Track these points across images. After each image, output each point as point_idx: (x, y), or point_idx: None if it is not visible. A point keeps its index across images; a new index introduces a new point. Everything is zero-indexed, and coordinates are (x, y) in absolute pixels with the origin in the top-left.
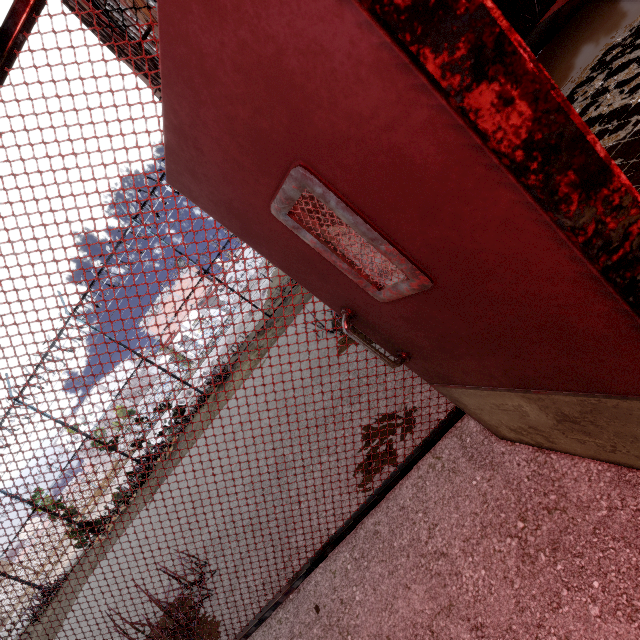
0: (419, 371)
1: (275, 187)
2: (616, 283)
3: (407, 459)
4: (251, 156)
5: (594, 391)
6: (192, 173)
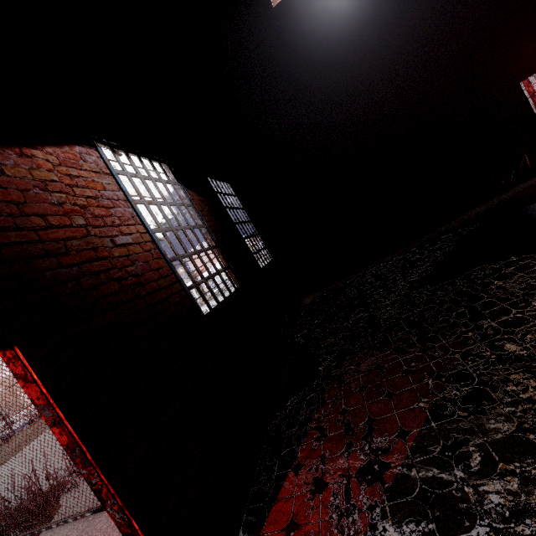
0: None
1: None
2: (95, 495)
3: None
4: None
5: None
6: None
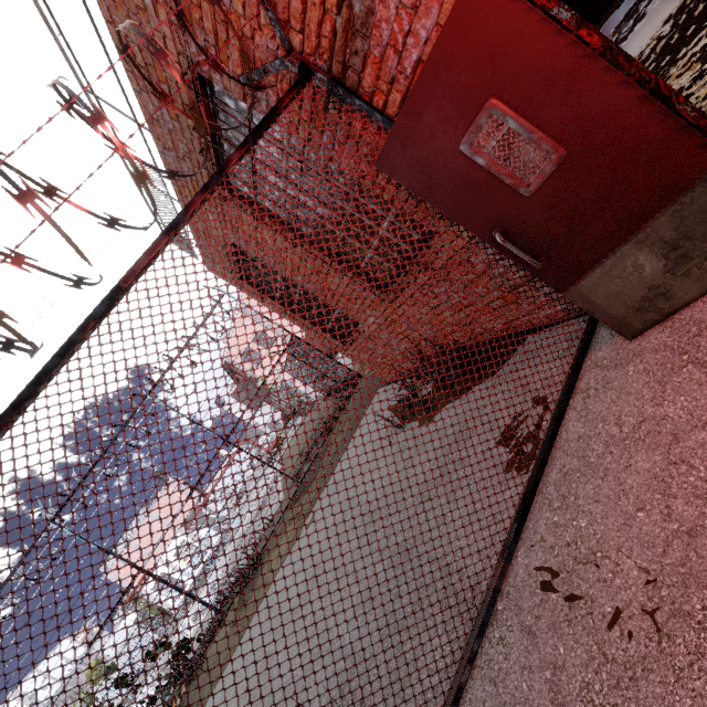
0: (553, 279)
1: (468, 126)
2: (657, 96)
3: (564, 387)
4: (458, 108)
5: (675, 197)
6: (403, 144)
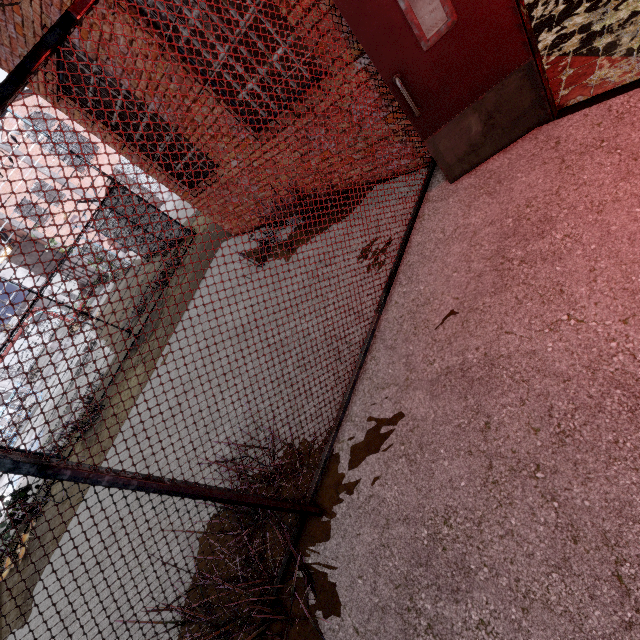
0: (421, 128)
1: None
2: None
3: (414, 211)
4: None
5: (501, 78)
6: None
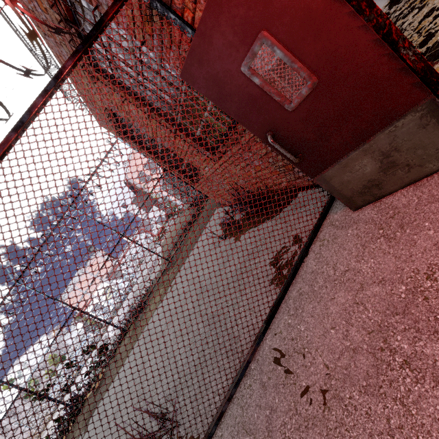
0: (307, 169)
1: (246, 51)
2: (387, 41)
3: (308, 239)
4: (239, 36)
5: (392, 121)
6: (200, 62)
